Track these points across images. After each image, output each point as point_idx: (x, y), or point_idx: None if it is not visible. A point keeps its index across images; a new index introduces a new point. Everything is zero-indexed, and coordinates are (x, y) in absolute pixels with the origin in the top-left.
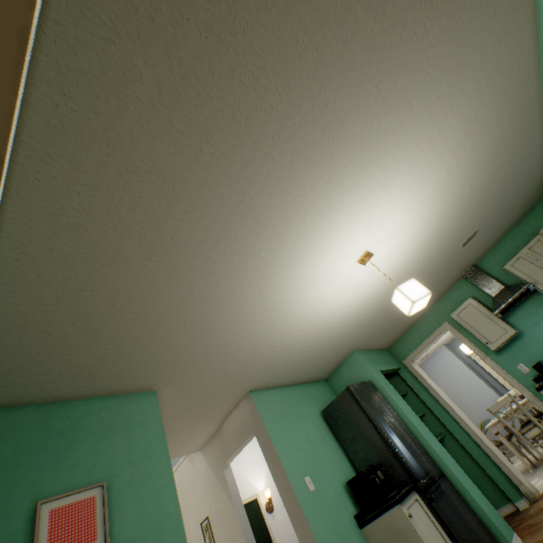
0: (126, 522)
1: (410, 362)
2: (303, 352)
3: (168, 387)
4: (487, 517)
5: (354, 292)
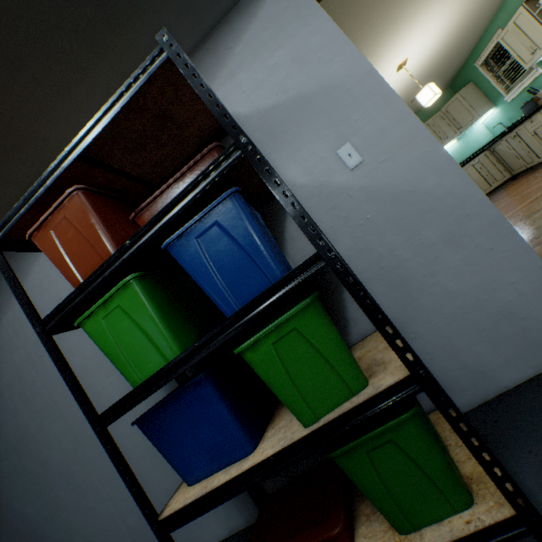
0: None
1: None
2: None
3: None
4: None
5: None
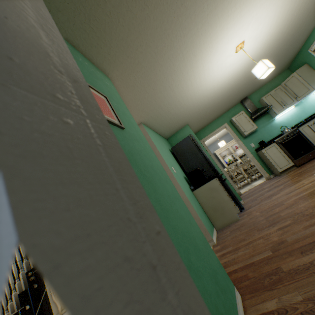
0: (125, 125)
1: (203, 141)
2: (175, 108)
3: (115, 82)
4: (235, 192)
5: (218, 74)
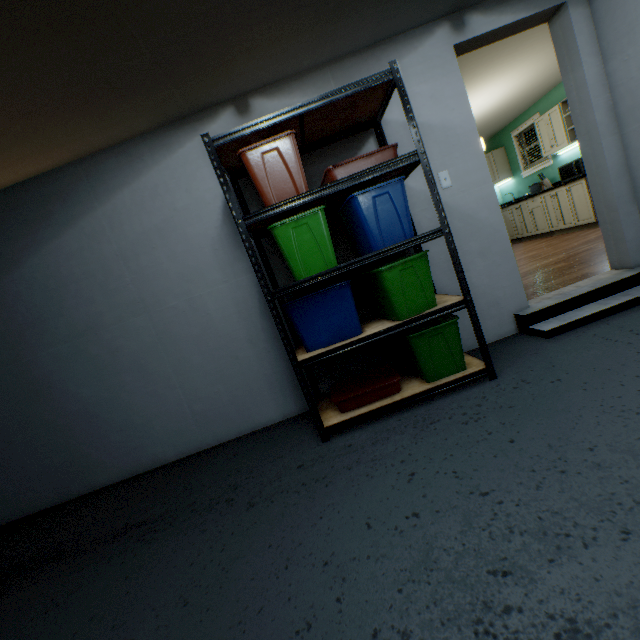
0: None
1: None
2: None
3: None
4: None
5: None
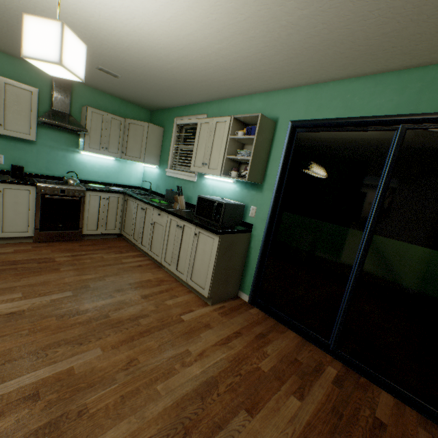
0: None
1: None
2: None
3: None
4: None
5: None
